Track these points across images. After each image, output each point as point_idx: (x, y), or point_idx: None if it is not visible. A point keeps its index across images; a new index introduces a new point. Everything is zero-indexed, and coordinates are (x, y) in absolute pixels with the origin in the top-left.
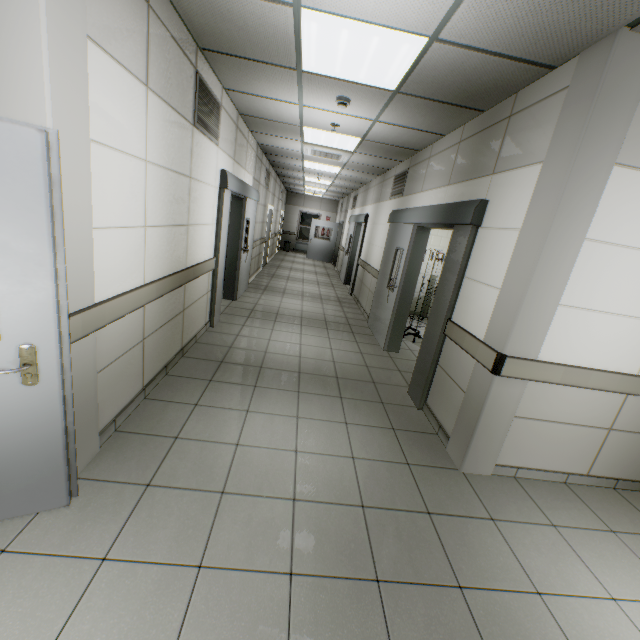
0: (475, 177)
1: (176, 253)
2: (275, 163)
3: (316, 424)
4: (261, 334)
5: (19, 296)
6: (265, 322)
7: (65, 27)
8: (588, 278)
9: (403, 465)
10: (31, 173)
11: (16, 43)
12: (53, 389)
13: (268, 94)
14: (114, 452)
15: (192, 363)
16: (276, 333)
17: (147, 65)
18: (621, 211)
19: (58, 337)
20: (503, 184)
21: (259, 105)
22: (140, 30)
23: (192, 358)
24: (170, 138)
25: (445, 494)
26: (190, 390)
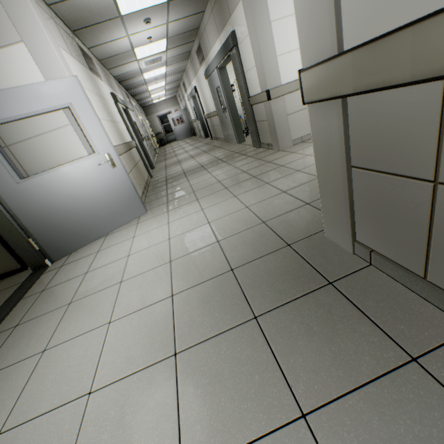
0: (226, 23)
1: (119, 135)
2: (128, 87)
3: (218, 170)
4: (176, 168)
5: (96, 137)
6: (175, 165)
7: (53, 42)
8: (282, 38)
9: (257, 160)
10: (79, 92)
11: (46, 54)
12: (121, 168)
13: (110, 39)
14: (149, 205)
15: (154, 186)
16: (183, 165)
17: (68, 48)
18: (278, 2)
19: (113, 148)
20: (235, 19)
21: (108, 49)
22: (59, 33)
23: (153, 185)
24: (89, 79)
25: (274, 157)
26: (161, 189)
